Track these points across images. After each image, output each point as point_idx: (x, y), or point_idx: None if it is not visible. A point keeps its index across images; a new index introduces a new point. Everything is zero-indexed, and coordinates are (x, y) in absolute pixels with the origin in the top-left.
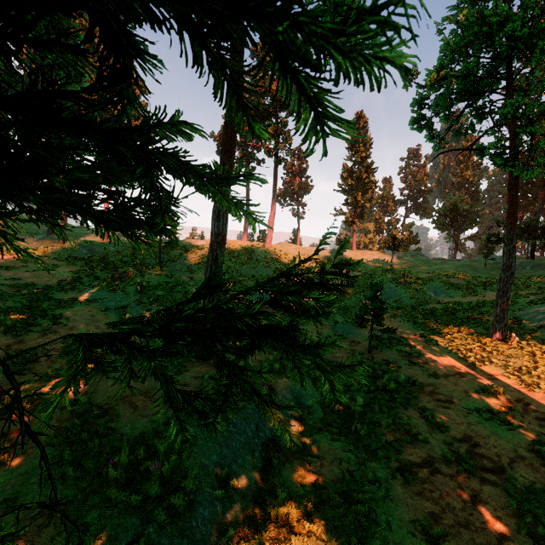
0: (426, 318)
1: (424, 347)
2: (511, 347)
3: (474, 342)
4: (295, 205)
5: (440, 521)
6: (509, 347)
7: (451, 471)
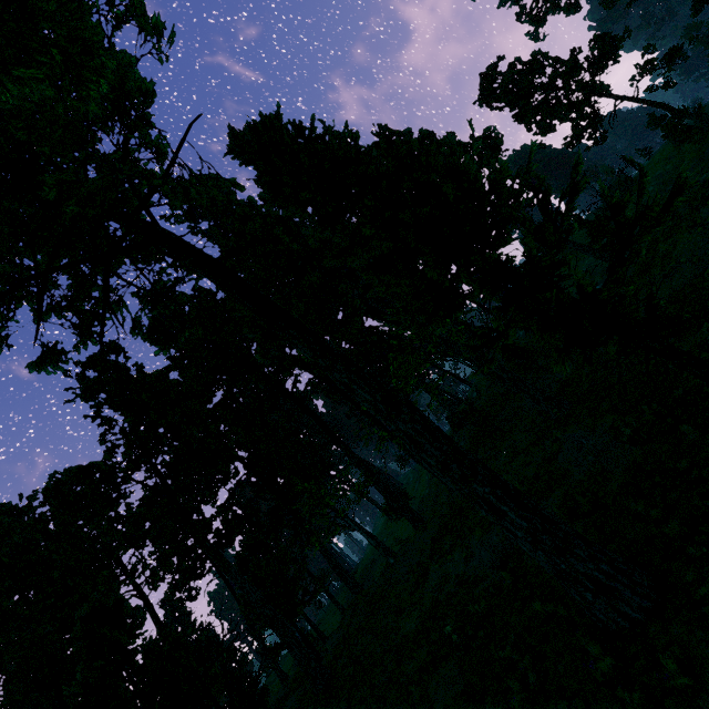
0: None
1: None
2: None
3: None
4: None
5: None
6: None
7: None
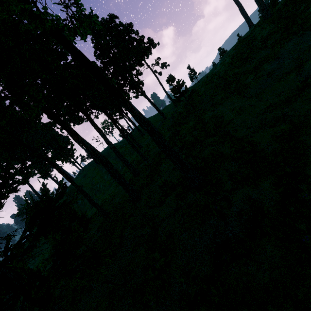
0: None
1: None
2: None
3: None
4: None
5: None
6: None
7: None
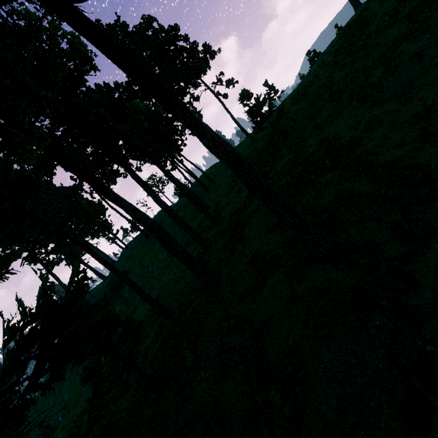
0: None
1: None
2: None
3: None
4: None
5: None
6: None
7: None
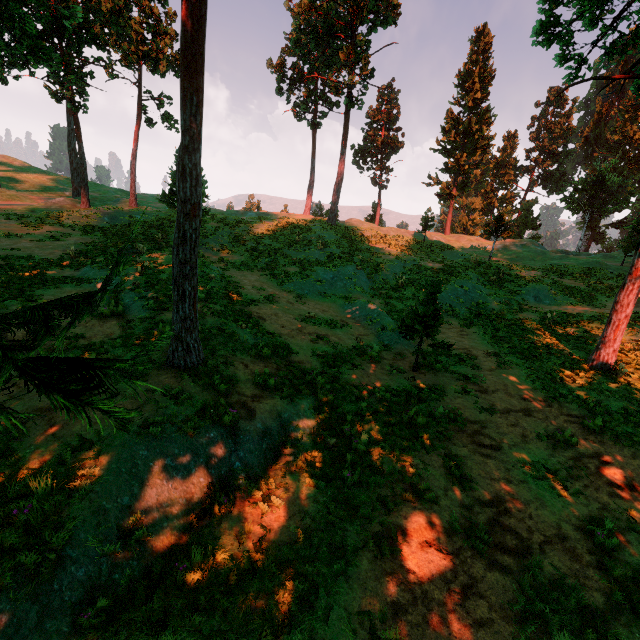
0: (510, 330)
1: (492, 369)
2: (614, 381)
3: (564, 370)
4: (377, 169)
5: (402, 617)
6: (612, 380)
7: (452, 546)
